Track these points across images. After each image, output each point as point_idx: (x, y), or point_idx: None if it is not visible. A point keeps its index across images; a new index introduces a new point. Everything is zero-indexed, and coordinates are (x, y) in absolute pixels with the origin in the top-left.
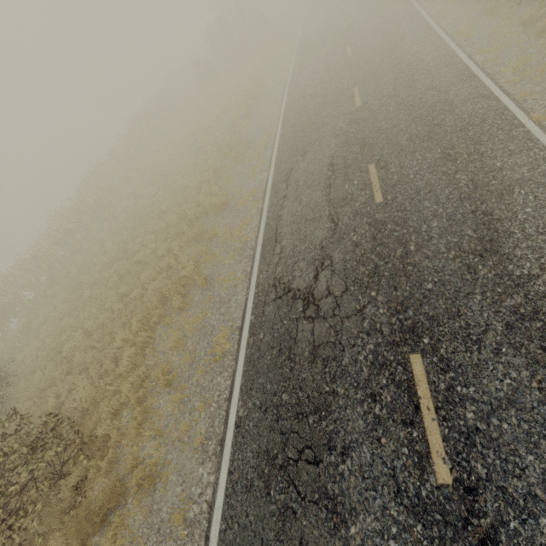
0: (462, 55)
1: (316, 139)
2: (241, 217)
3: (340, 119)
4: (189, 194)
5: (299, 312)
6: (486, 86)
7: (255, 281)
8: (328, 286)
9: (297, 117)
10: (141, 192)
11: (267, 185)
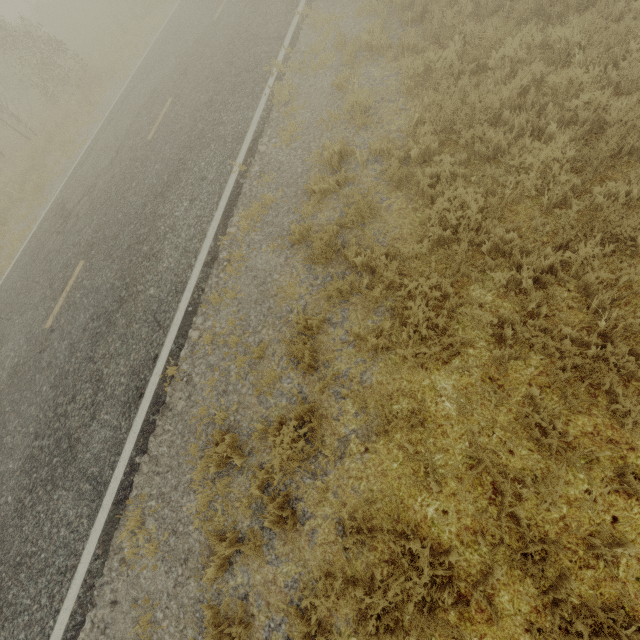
0: None
1: None
2: None
3: None
4: None
5: None
6: None
7: None
8: None
9: None
10: None
11: None
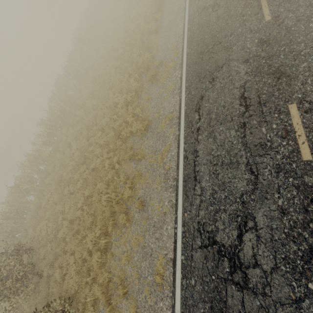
0: None
1: (223, 63)
2: (161, 141)
3: (248, 37)
4: (120, 112)
5: (226, 273)
6: None
7: (181, 219)
8: (254, 254)
9: (201, 33)
10: (87, 103)
11: (180, 112)
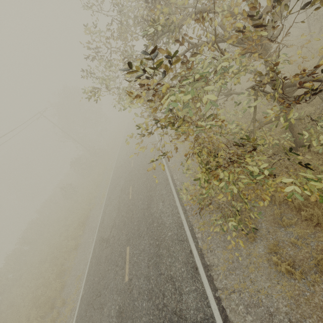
0: (186, 227)
1: None
2: None
3: (114, 299)
4: None
5: None
6: (207, 297)
7: None
8: None
9: (94, 272)
10: None
11: None
